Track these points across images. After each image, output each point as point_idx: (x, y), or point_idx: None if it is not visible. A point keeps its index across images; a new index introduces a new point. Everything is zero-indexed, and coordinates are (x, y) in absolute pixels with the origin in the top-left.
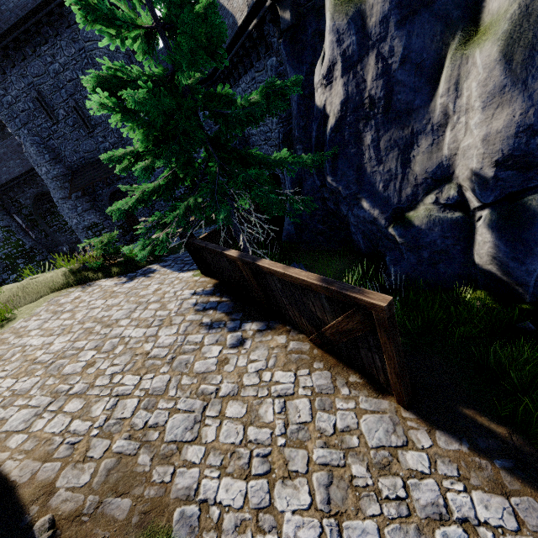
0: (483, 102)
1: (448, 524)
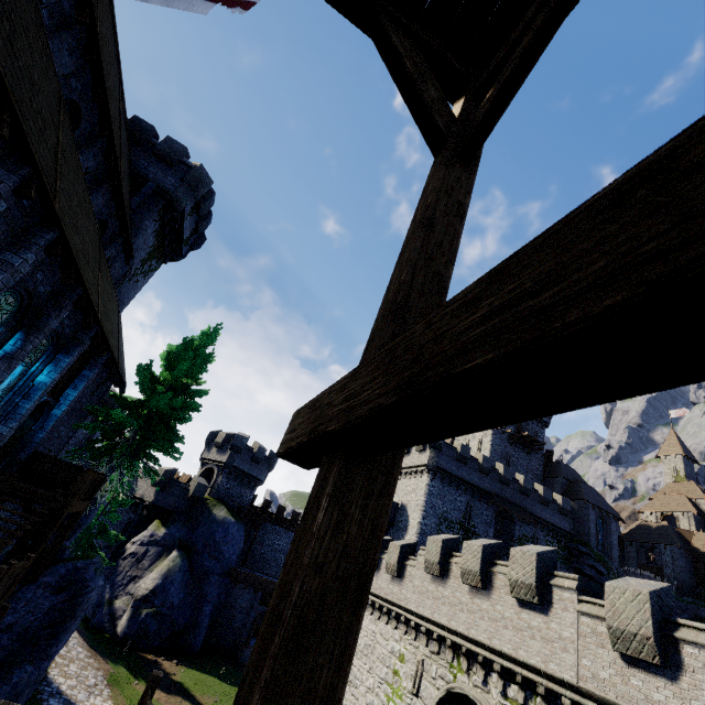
0: (152, 578)
1: None
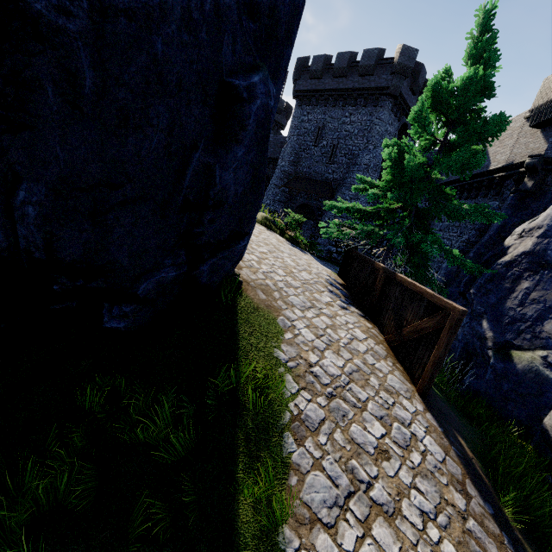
0: None
1: (404, 427)
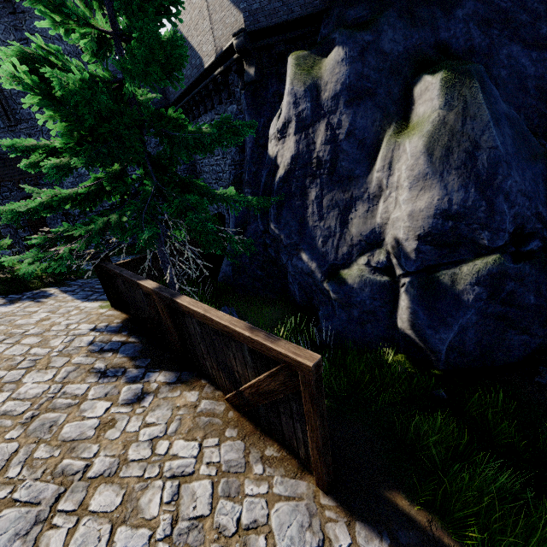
0: (410, 183)
1: None
